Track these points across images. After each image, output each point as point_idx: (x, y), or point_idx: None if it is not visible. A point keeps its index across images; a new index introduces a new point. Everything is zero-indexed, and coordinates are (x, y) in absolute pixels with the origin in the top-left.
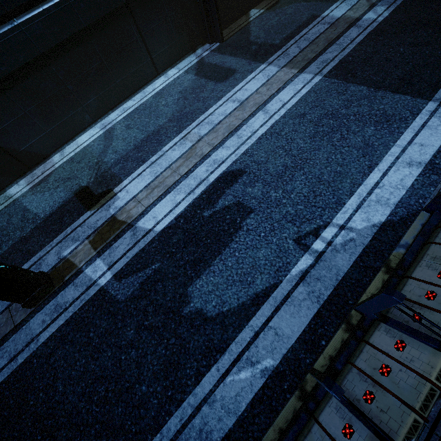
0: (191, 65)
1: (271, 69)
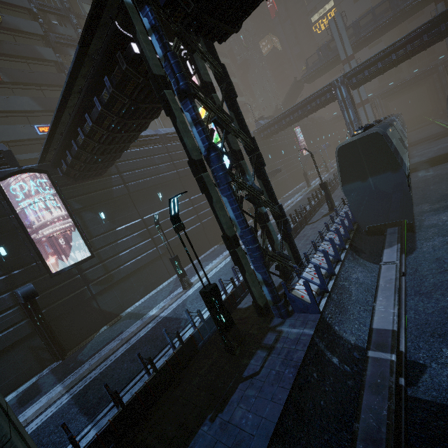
0: (26, 387)
1: (57, 390)
